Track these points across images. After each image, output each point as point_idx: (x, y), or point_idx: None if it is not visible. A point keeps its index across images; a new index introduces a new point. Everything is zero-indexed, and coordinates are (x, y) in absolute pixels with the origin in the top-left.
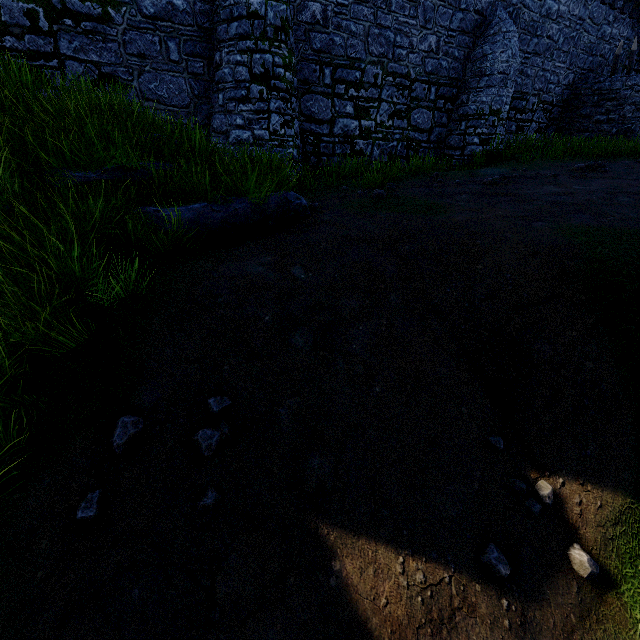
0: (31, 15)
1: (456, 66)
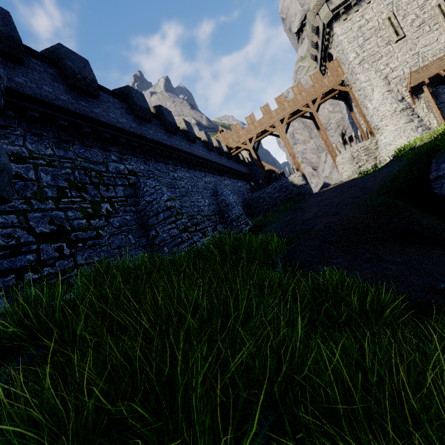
0: (59, 249)
1: (217, 206)
